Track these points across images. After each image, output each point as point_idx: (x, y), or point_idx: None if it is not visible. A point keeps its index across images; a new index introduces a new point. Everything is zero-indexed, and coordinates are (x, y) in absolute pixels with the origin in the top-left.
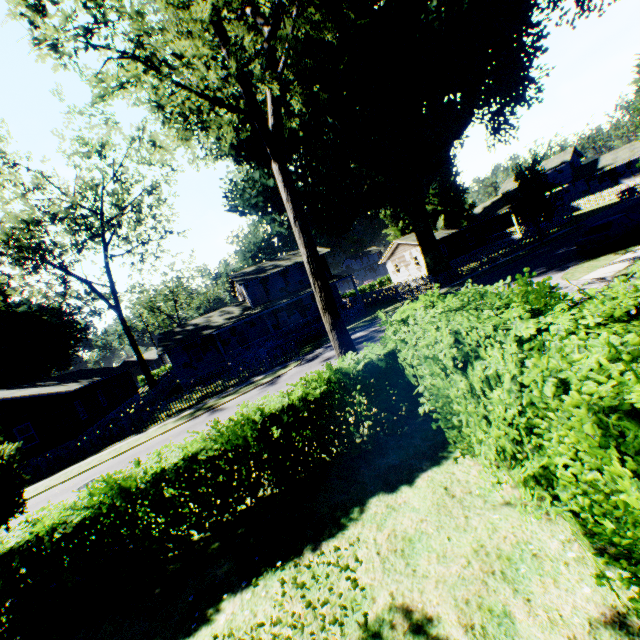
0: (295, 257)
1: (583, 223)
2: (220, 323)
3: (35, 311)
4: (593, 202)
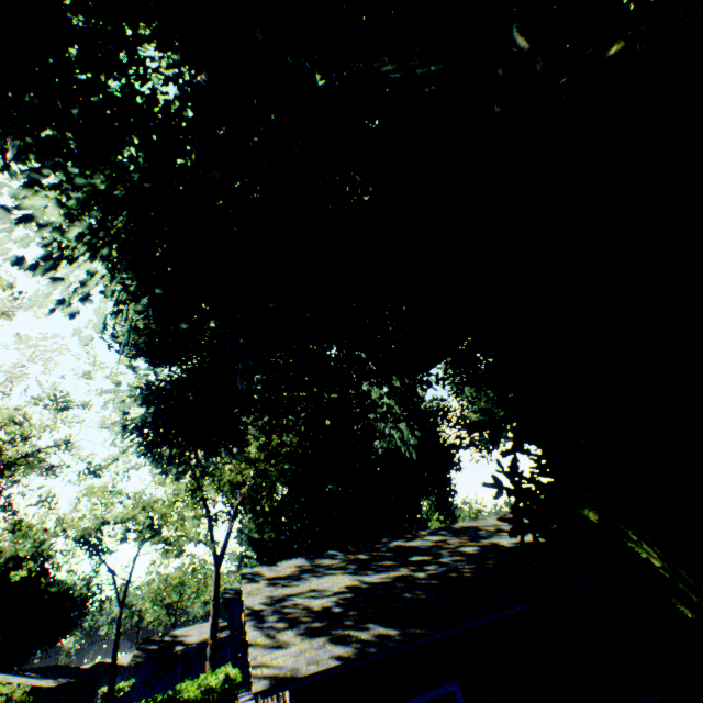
0: None
1: None
2: (194, 639)
3: (62, 592)
4: None
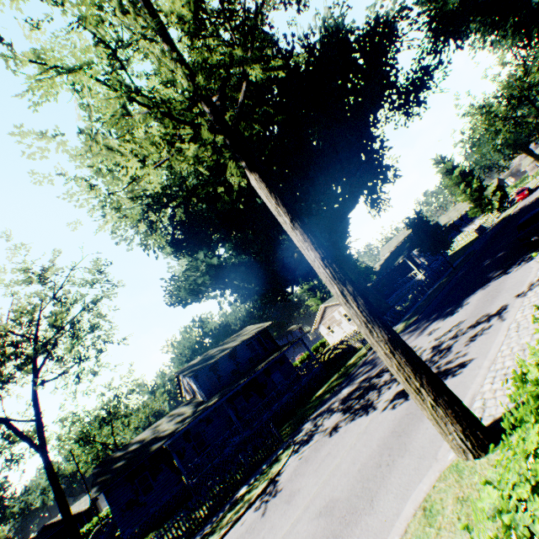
0: (239, 337)
1: (470, 251)
2: (171, 429)
3: None
4: (454, 245)
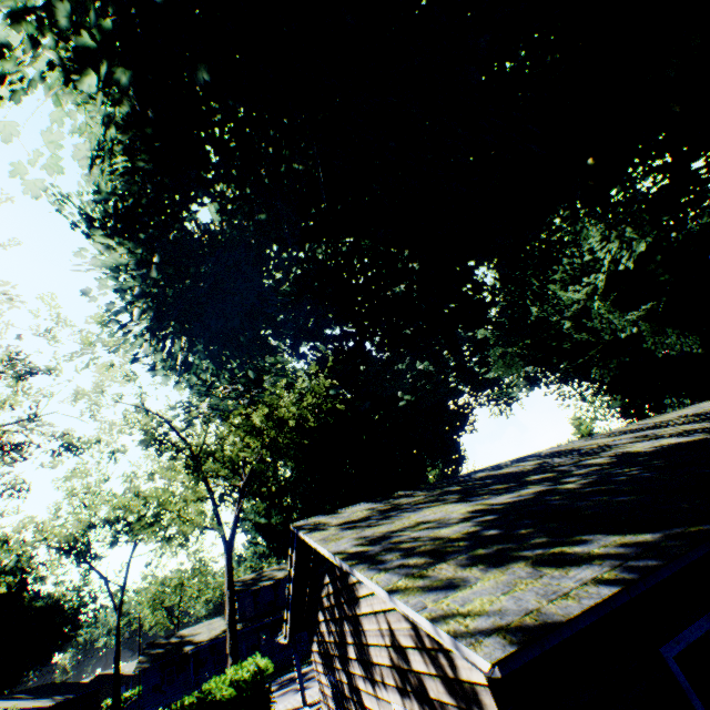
0: None
1: None
2: (204, 637)
3: (50, 606)
4: None
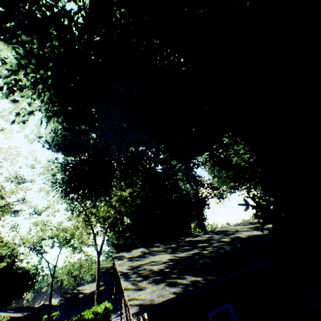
0: None
1: None
2: (88, 291)
3: (24, 272)
4: None
